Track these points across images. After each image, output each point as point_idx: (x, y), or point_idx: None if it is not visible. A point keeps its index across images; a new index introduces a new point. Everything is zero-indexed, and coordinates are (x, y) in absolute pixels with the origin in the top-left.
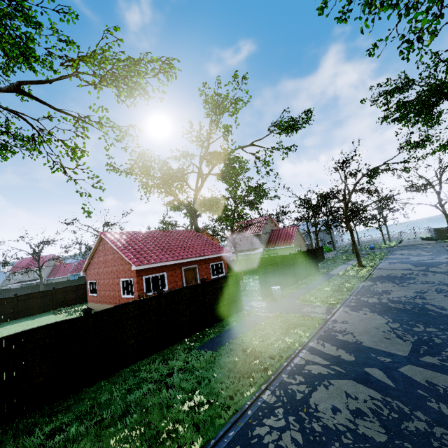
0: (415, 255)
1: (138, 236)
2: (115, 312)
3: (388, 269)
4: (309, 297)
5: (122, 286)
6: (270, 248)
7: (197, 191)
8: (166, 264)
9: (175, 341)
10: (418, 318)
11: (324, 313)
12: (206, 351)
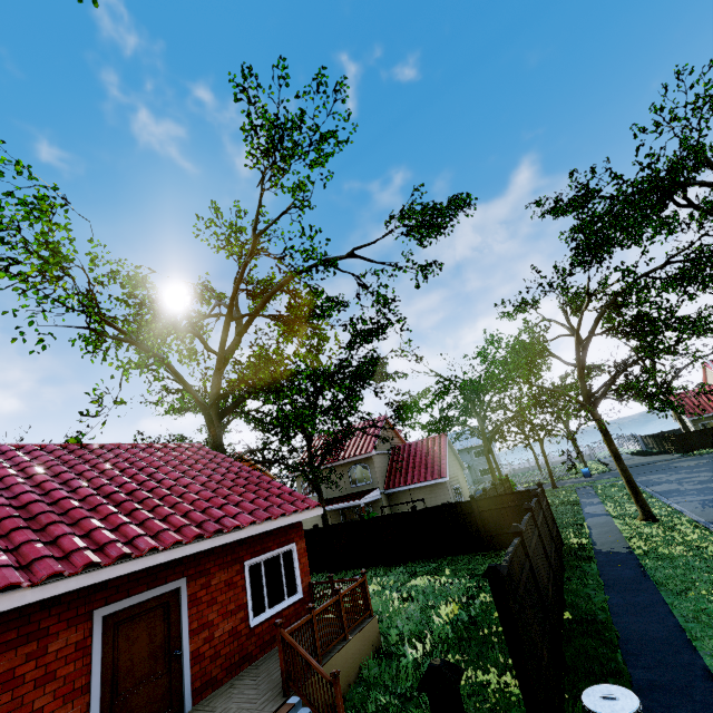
0: (711, 480)
1: None
2: None
3: None
4: None
5: None
6: (396, 487)
7: (225, 354)
8: None
9: None
10: None
11: None
12: None
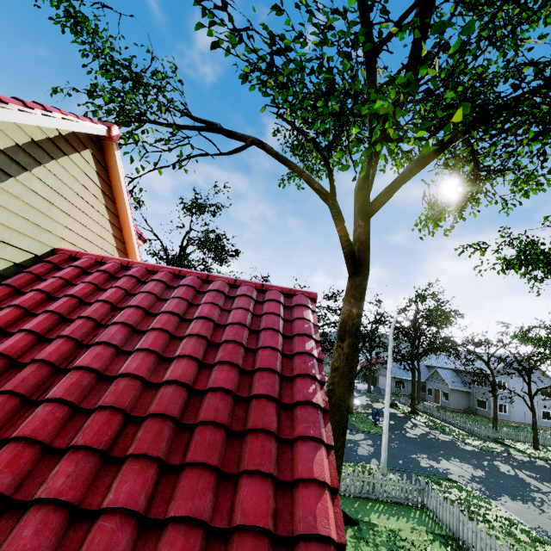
0: None
1: None
2: None
3: None
4: None
5: None
6: None
7: None
8: None
9: None
10: None
11: None
12: None
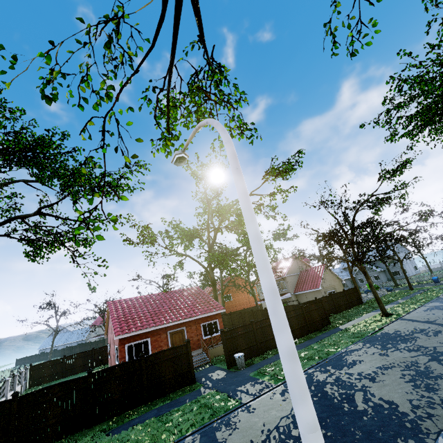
0: None
1: (137, 302)
2: (40, 394)
3: (411, 320)
4: (269, 368)
5: (116, 352)
6: (298, 292)
7: (211, 245)
8: (151, 330)
9: (101, 420)
10: (322, 413)
11: (253, 393)
12: (112, 434)
